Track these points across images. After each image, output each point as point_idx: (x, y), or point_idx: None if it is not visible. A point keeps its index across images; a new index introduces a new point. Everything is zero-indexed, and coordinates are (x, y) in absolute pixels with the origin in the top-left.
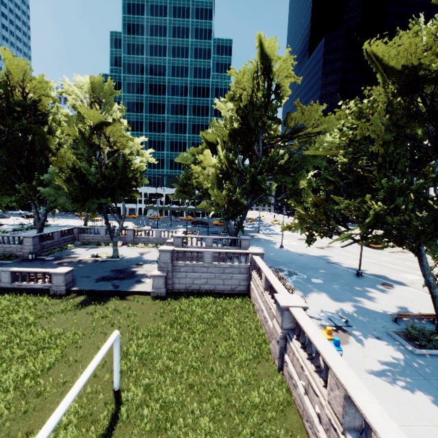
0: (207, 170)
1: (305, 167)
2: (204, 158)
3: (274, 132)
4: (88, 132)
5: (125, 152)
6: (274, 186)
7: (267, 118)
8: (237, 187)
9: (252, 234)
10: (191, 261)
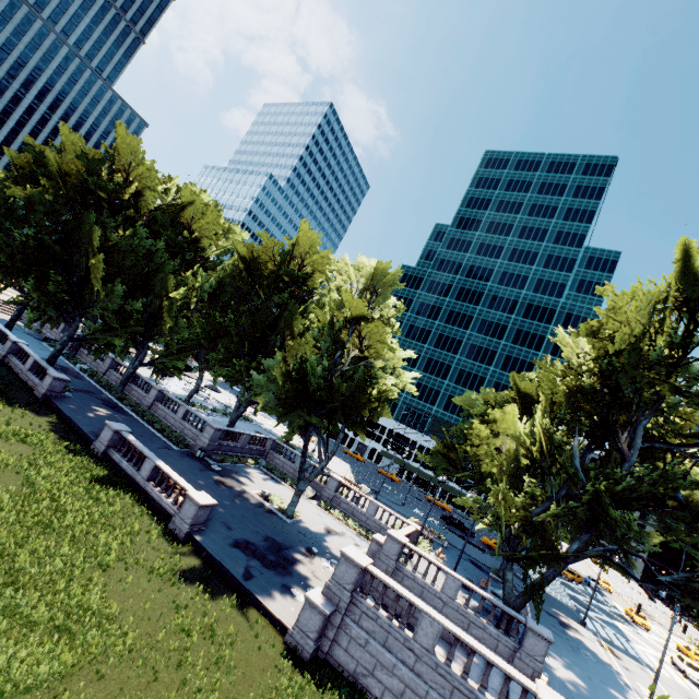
0: (499, 439)
1: None
2: (502, 415)
3: (681, 420)
4: (340, 323)
5: (376, 363)
6: (654, 538)
7: (669, 389)
8: (554, 502)
9: (565, 618)
10: (390, 617)
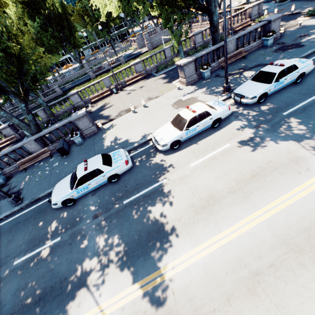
0: None
1: None
2: None
3: None
4: None
5: None
6: None
7: None
8: None
9: None
10: (154, 34)
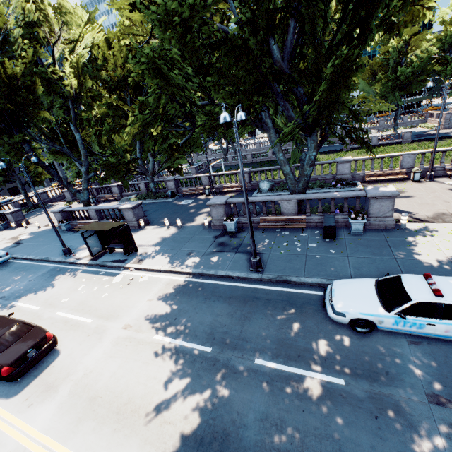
0: None
1: None
2: None
3: None
4: (400, 45)
5: (416, 53)
6: None
7: None
8: None
9: None
10: None
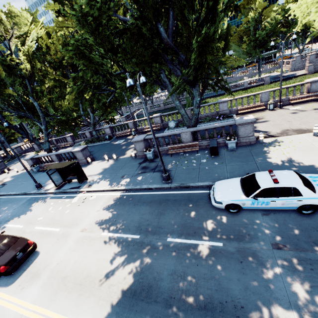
0: None
1: None
2: None
3: None
4: (256, 16)
5: (267, 21)
6: None
7: None
8: None
9: None
10: None
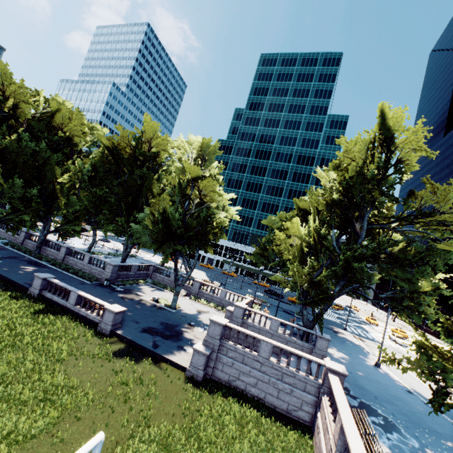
0: (291, 239)
1: (431, 263)
2: (291, 225)
3: (386, 211)
4: (184, 183)
5: (211, 206)
6: (376, 277)
7: (379, 194)
8: (324, 267)
9: (336, 329)
10: (244, 347)
